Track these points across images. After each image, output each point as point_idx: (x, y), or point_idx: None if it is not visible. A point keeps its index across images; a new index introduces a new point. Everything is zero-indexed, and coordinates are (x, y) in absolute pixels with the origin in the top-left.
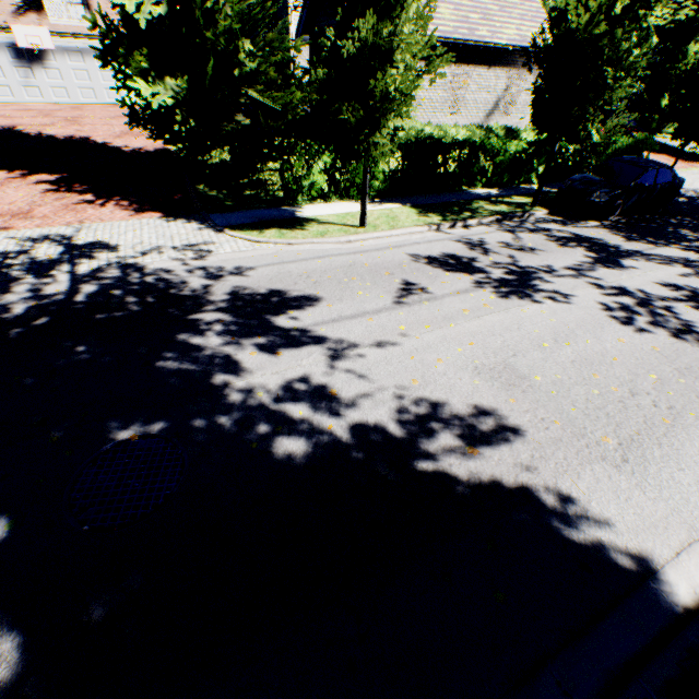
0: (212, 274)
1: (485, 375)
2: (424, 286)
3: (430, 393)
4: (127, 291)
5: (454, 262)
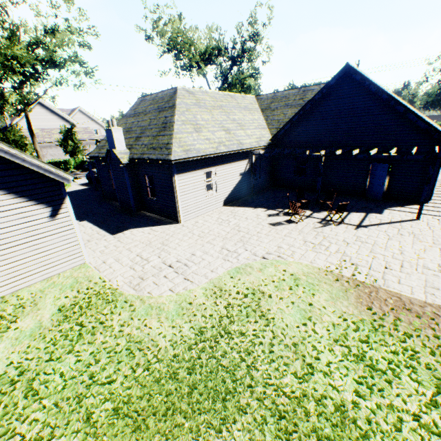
0: None
1: None
2: None
3: None
4: None
5: None
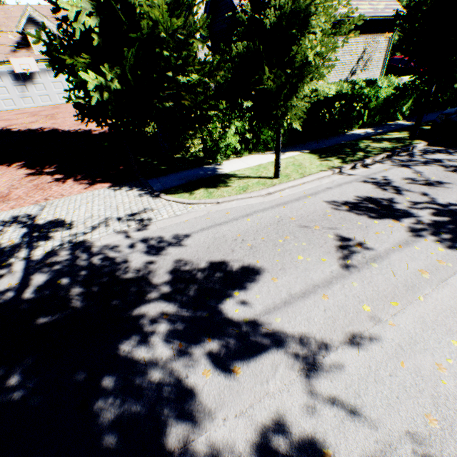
0: (152, 247)
1: None
2: (360, 240)
3: None
4: (73, 278)
5: (375, 206)
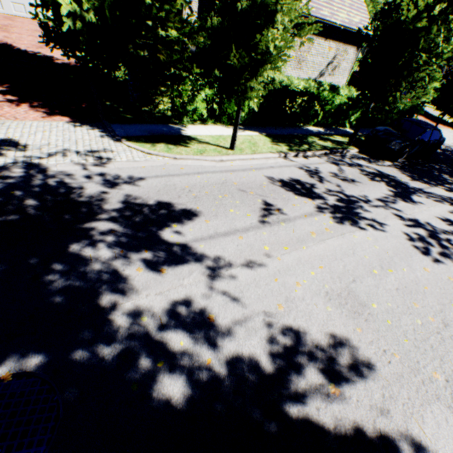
0: (108, 181)
1: (335, 300)
2: (280, 207)
3: (294, 320)
4: (27, 192)
5: (300, 187)
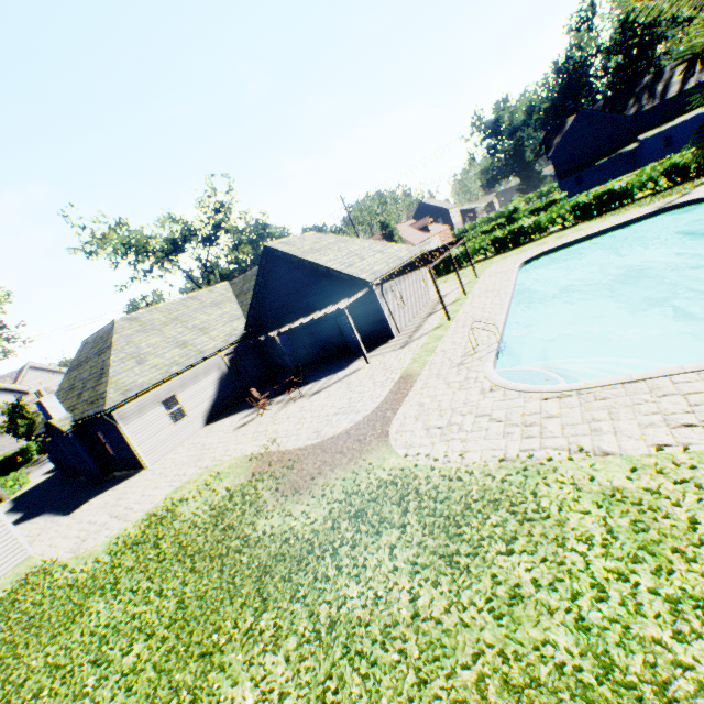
0: None
1: None
2: None
3: None
4: None
5: None
